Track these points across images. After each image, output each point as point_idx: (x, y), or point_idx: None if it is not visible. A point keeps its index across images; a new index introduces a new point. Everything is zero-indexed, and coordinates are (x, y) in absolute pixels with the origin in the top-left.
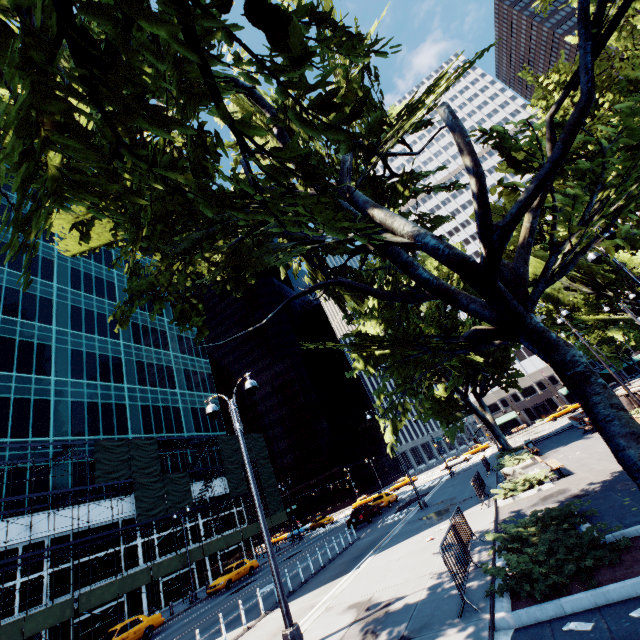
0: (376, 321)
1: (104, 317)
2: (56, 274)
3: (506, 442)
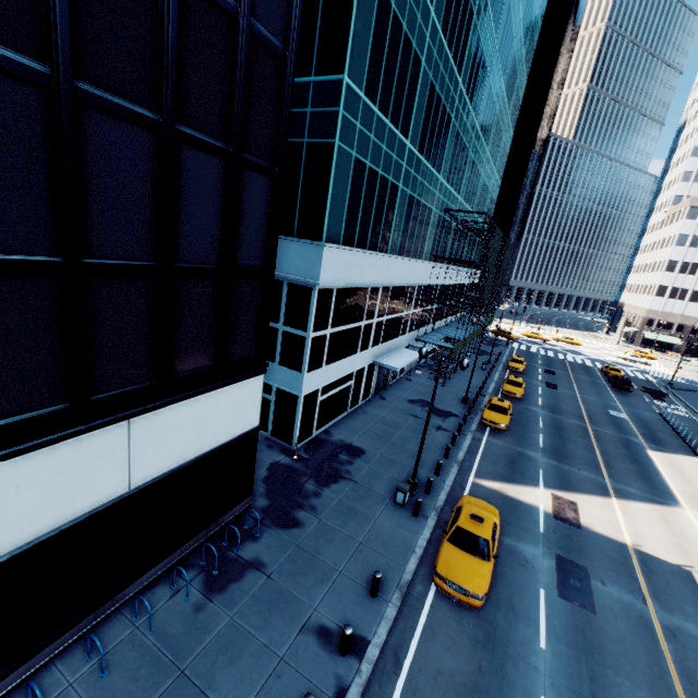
0: None
1: (511, 34)
2: None
3: None
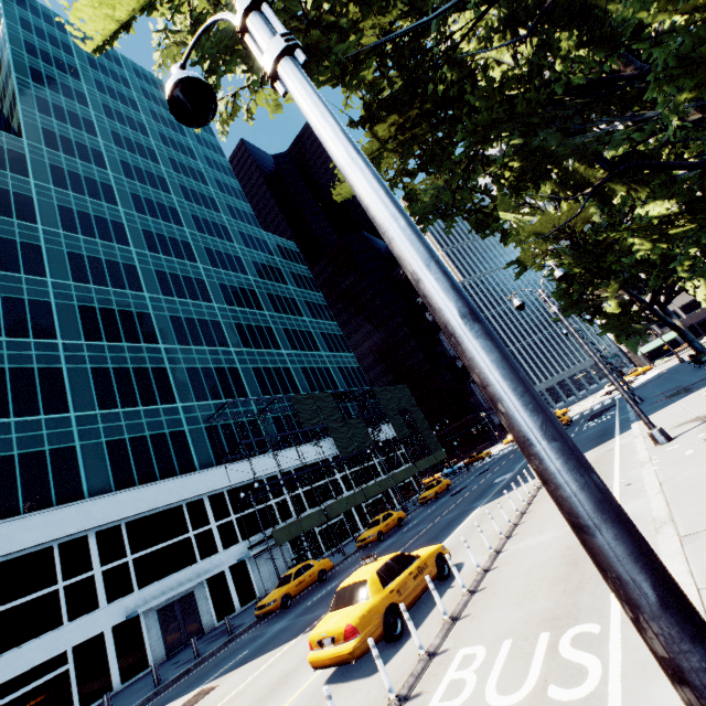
0: (661, 200)
1: (245, 291)
2: (196, 255)
3: (701, 346)
